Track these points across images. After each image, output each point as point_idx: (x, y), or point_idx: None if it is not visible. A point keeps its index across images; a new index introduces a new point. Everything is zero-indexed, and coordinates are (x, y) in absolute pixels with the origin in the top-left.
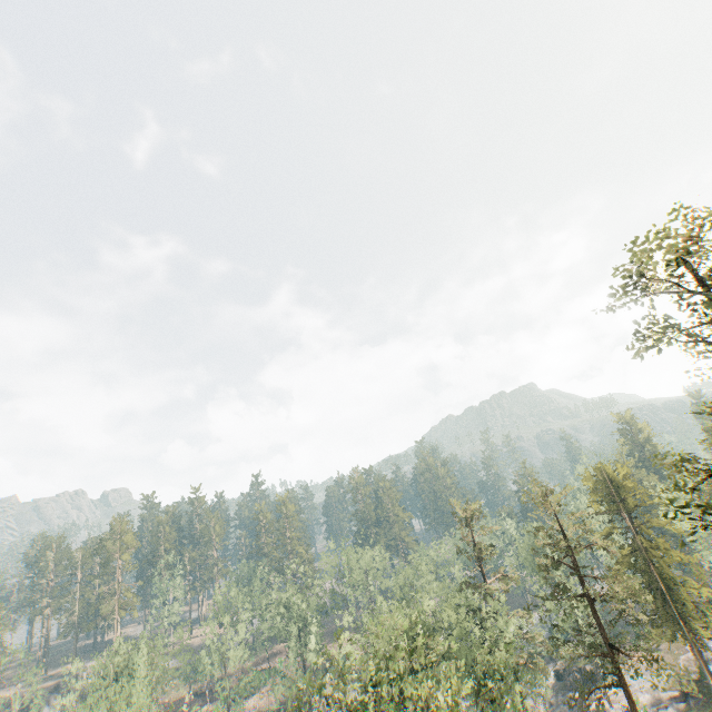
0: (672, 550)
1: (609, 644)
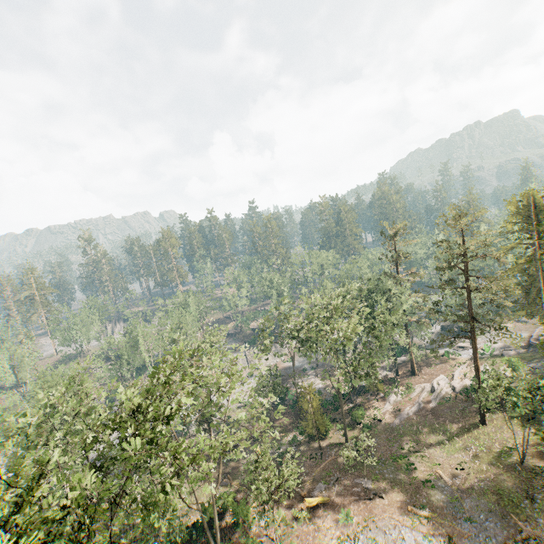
0: None
1: (471, 317)
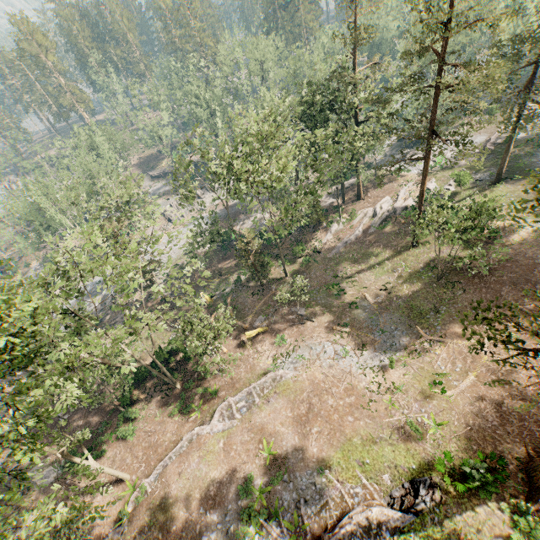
0: None
1: (431, 131)
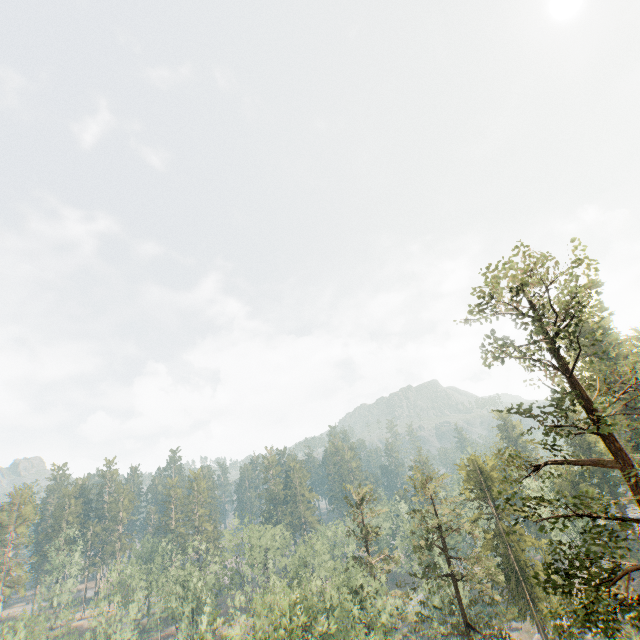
0: (527, 535)
1: (466, 623)
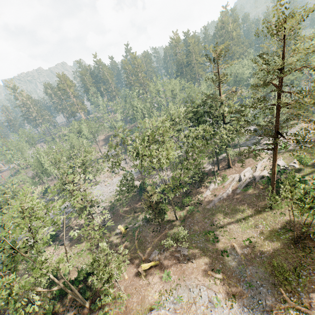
0: None
1: (276, 132)
